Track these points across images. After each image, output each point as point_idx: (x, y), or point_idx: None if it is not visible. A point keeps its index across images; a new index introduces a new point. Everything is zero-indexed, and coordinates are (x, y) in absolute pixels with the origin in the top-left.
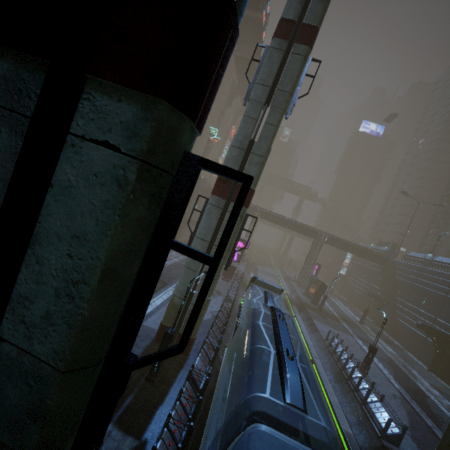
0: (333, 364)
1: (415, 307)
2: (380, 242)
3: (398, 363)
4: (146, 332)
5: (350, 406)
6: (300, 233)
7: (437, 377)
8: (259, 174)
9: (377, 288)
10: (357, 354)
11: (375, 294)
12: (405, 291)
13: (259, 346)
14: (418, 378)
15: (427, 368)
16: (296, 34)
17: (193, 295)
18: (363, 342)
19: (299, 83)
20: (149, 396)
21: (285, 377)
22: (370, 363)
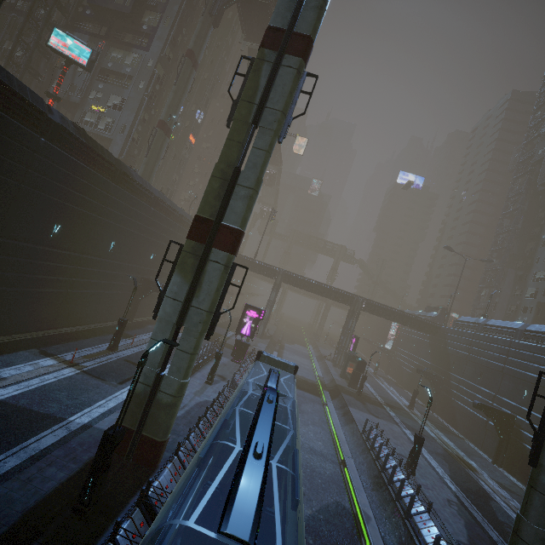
0: (371, 465)
1: (471, 383)
2: (427, 308)
3: (455, 456)
4: (96, 437)
5: (390, 523)
6: (333, 299)
7: (504, 471)
8: (247, 211)
9: (428, 363)
10: (403, 449)
11: (424, 370)
12: (459, 364)
13: (217, 441)
14: (480, 475)
15: (491, 461)
16: (286, 44)
17: (160, 378)
18: (412, 432)
19: (293, 101)
20: (71, 539)
21: (234, 488)
22: (417, 458)
